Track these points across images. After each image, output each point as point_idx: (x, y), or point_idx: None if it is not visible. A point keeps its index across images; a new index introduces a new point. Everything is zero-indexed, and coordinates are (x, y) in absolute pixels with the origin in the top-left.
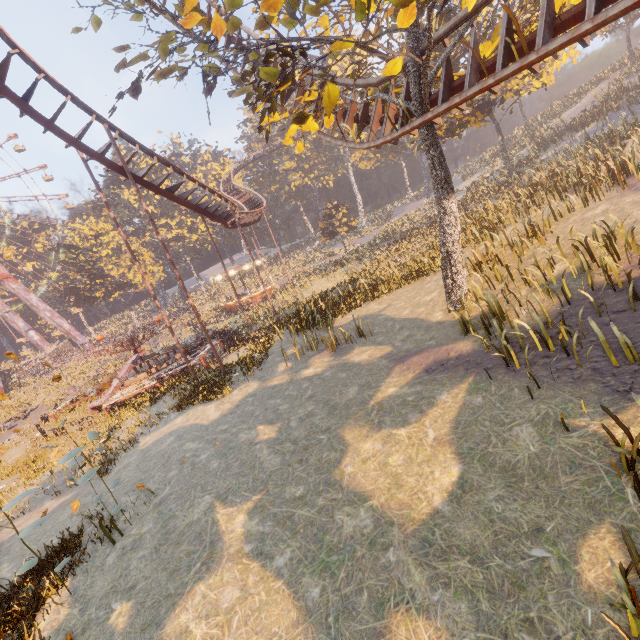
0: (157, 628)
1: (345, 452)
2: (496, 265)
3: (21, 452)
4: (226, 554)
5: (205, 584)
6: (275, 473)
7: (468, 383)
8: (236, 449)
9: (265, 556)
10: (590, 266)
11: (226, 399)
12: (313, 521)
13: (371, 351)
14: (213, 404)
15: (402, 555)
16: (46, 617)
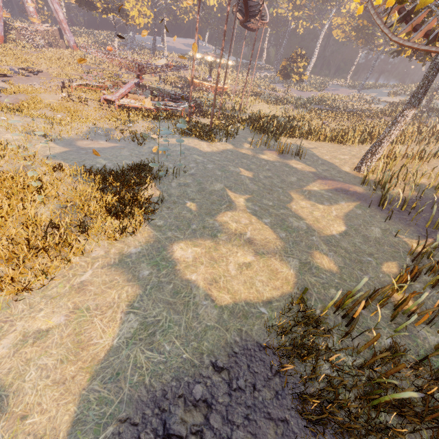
0: (213, 216)
1: (292, 200)
2: (394, 161)
3: (54, 99)
4: (238, 208)
5: (231, 213)
6: (256, 192)
7: (356, 204)
8: (230, 172)
9: (258, 216)
10: (438, 188)
11: (213, 144)
12: (279, 216)
13: (303, 166)
14: (205, 143)
15: (318, 240)
16: (149, 190)
